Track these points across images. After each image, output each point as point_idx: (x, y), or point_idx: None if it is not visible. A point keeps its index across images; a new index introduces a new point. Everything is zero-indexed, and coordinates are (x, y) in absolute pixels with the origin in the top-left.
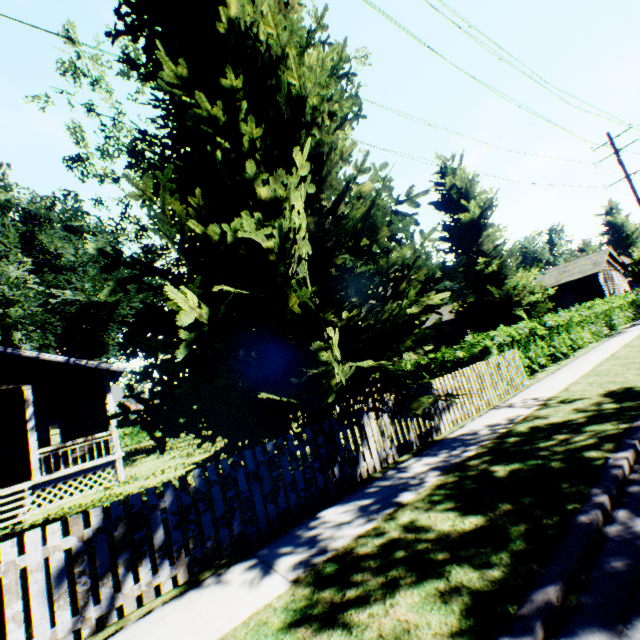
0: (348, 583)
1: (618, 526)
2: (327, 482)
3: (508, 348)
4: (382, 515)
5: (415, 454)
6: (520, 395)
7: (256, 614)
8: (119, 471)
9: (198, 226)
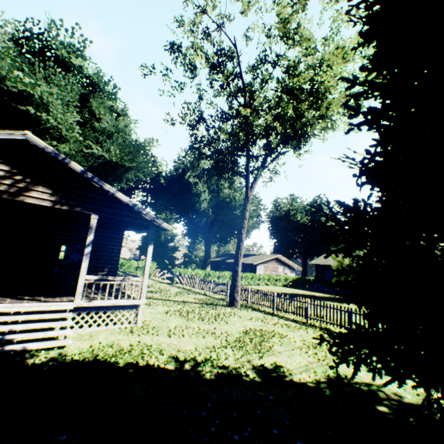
0: None
1: None
2: None
3: None
4: None
5: None
6: None
7: None
8: (139, 316)
9: None
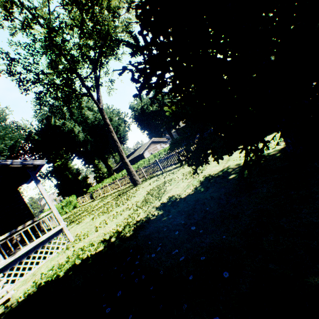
0: None
1: None
2: None
3: None
4: None
5: None
6: None
7: None
8: (67, 235)
9: None
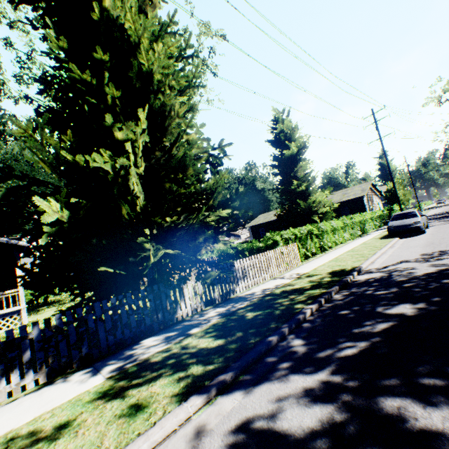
0: (136, 377)
1: (285, 342)
2: (153, 322)
3: (296, 241)
4: (175, 341)
5: (215, 306)
6: (291, 271)
7: (78, 395)
8: (23, 317)
9: (70, 154)
